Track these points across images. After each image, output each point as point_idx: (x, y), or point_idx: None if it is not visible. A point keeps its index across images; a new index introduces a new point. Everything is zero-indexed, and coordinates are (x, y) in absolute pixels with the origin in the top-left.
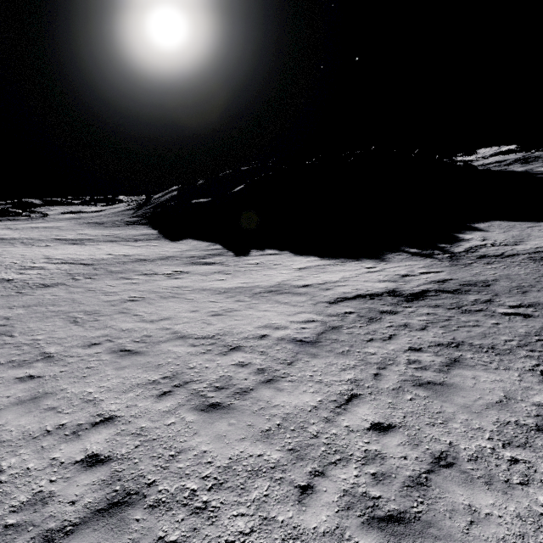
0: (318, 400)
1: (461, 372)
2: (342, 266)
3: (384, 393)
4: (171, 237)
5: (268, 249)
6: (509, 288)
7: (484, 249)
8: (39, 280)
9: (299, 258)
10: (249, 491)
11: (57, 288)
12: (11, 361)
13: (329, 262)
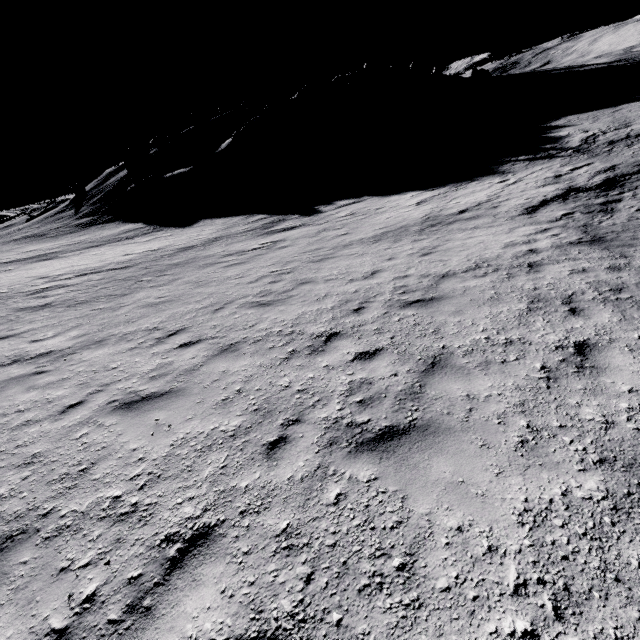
0: None
1: None
2: (466, 189)
3: None
4: (175, 224)
5: (336, 201)
6: None
7: (602, 137)
8: (92, 294)
9: (395, 197)
10: None
11: (142, 292)
12: (294, 353)
13: (442, 190)
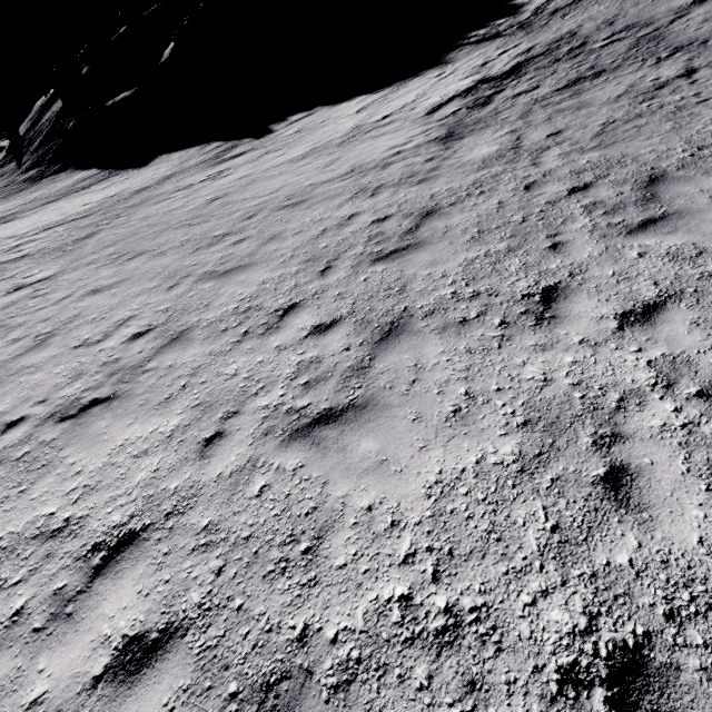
0: (496, 147)
1: (589, 92)
2: (405, 88)
3: (540, 125)
4: (131, 165)
5: (290, 116)
6: (596, 26)
7: (552, 4)
8: (60, 242)
9: (343, 105)
10: (502, 179)
11: (102, 233)
12: (198, 248)
13: (386, 92)
